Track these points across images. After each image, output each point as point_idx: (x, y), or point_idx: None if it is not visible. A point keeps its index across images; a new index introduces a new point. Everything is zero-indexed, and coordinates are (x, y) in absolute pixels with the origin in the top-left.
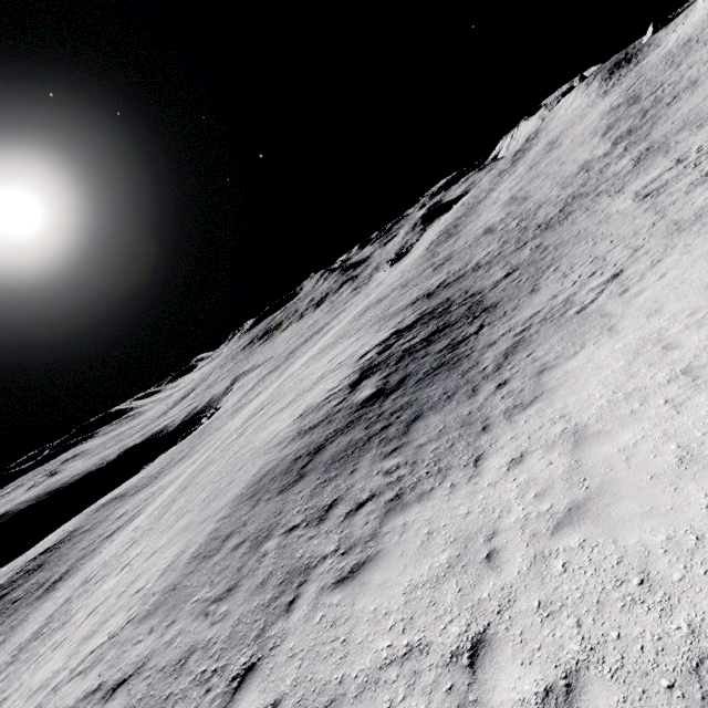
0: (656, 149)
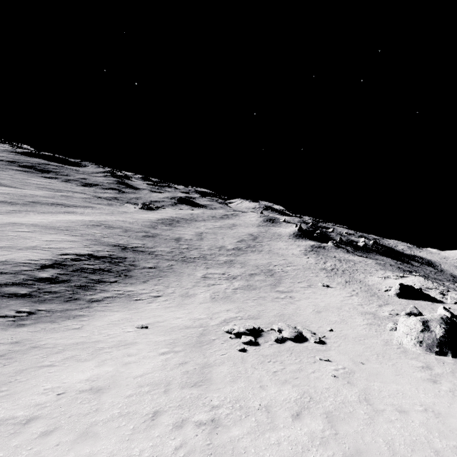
0: (231, 263)
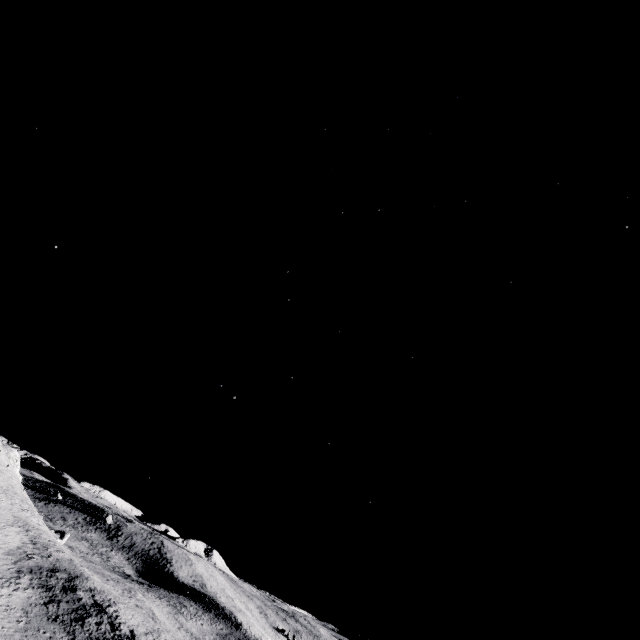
0: None
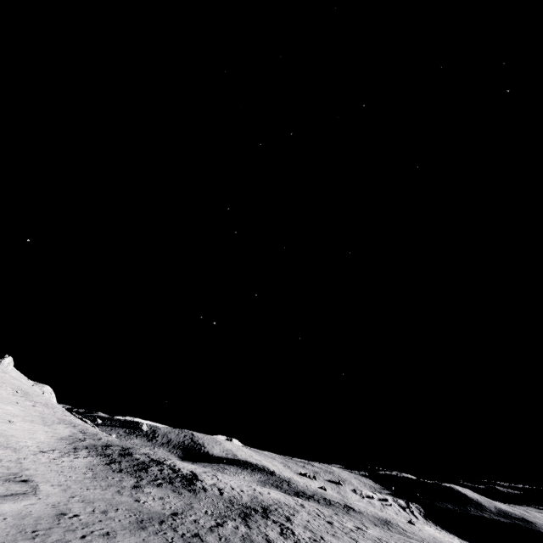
0: None
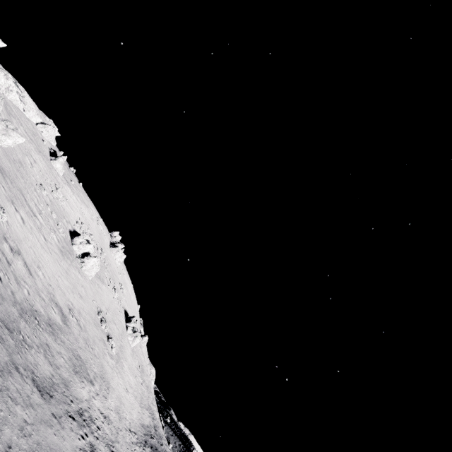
0: None
